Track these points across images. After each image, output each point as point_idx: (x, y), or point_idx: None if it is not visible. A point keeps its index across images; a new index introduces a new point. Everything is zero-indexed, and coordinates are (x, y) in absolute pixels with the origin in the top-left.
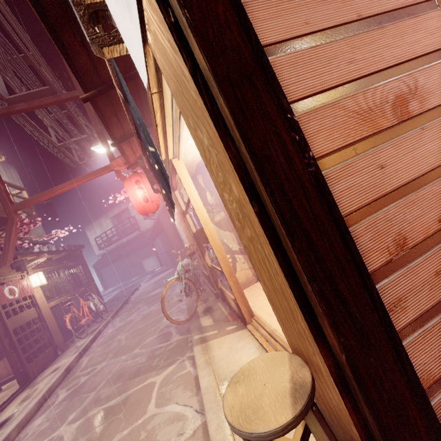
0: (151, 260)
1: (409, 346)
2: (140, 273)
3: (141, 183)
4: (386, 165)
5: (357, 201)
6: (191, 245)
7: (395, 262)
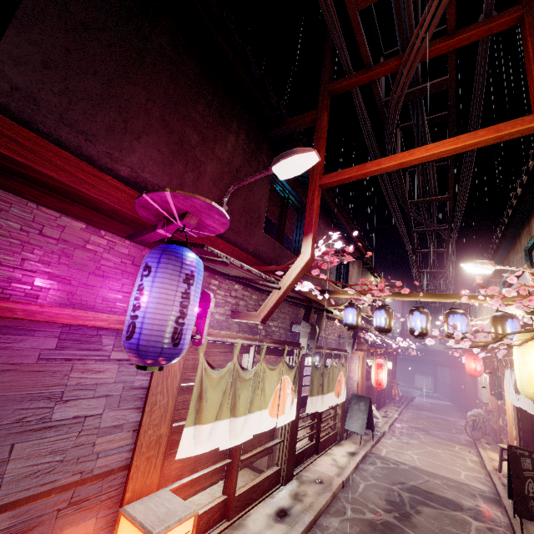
0: (425, 379)
1: None
2: (408, 383)
3: (476, 361)
4: None
5: None
6: (493, 408)
7: None
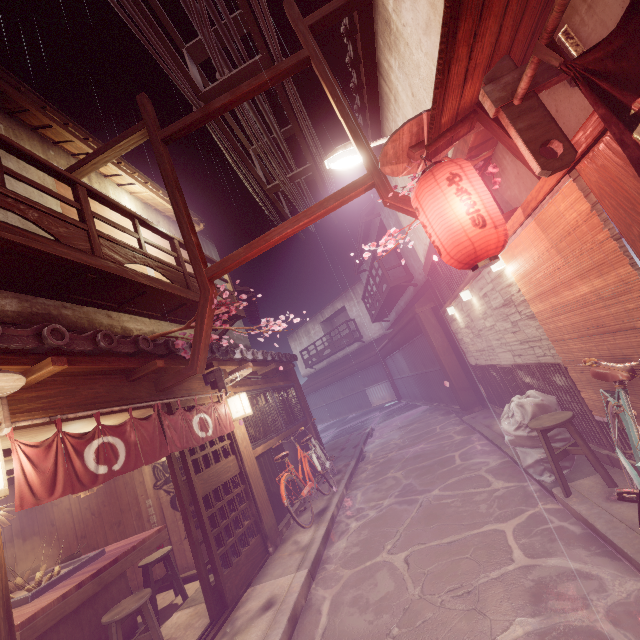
0: (381, 389)
1: None
2: (363, 408)
3: (463, 181)
4: None
5: None
6: None
7: None
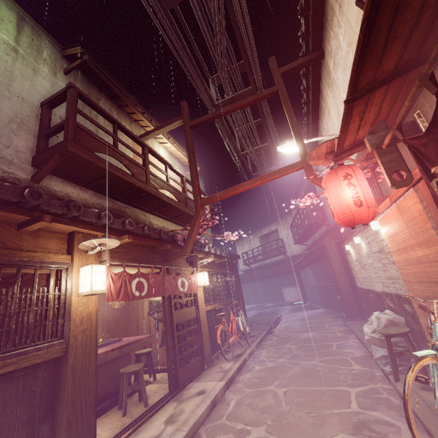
0: (293, 290)
1: None
2: (278, 301)
3: (353, 178)
4: None
5: None
6: None
7: None
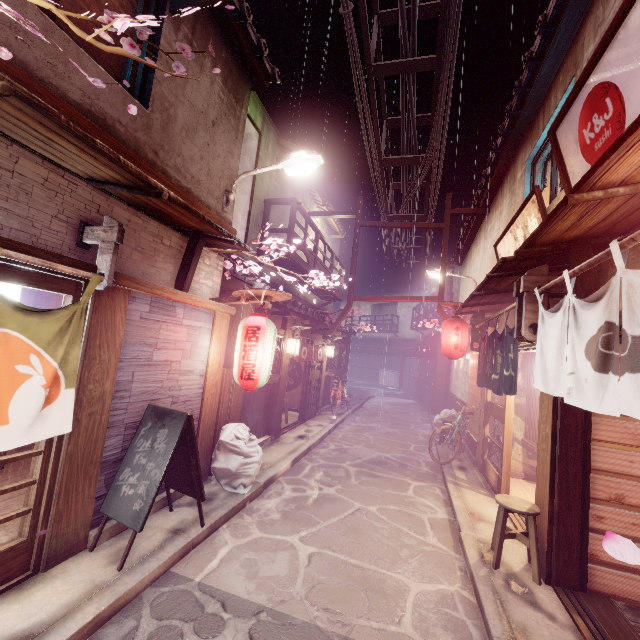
0: (391, 375)
1: (594, 537)
2: (371, 381)
3: (460, 331)
4: (634, 463)
5: (605, 467)
6: (478, 409)
7: (610, 502)
